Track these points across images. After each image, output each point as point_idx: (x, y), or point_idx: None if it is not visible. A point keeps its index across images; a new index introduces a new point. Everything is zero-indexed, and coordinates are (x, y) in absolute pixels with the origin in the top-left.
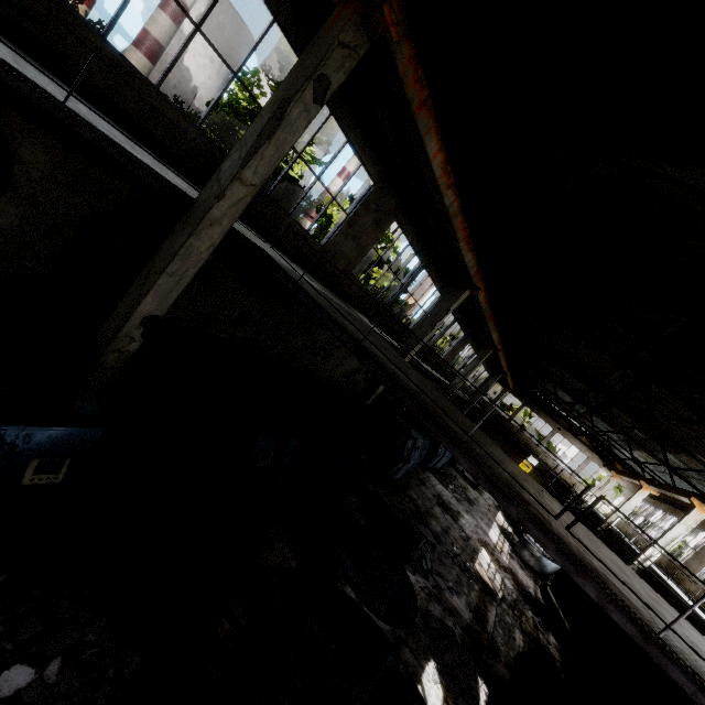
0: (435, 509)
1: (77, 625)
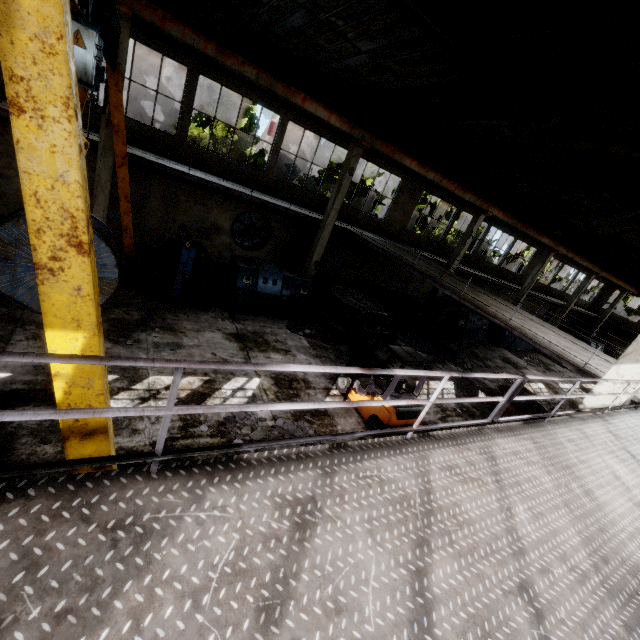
0: (496, 360)
1: (316, 325)
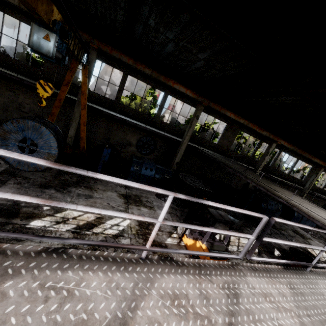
0: (288, 231)
1: None
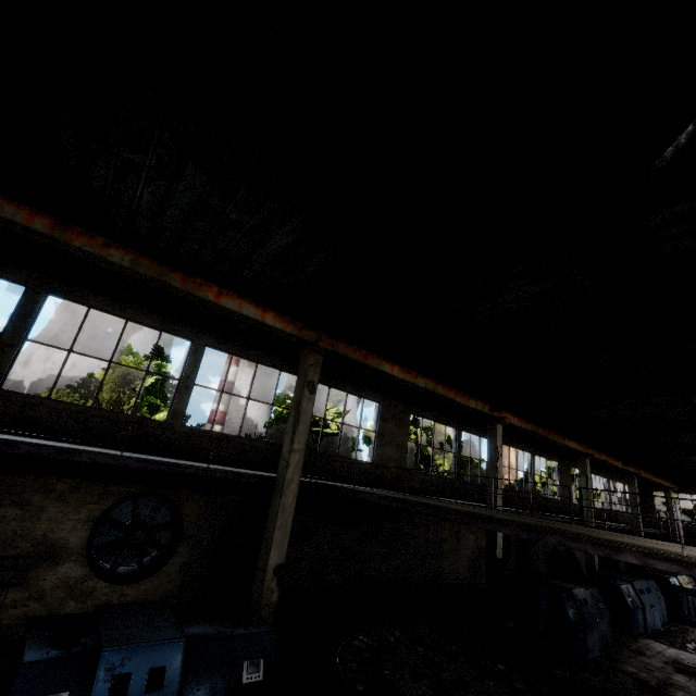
0: (675, 678)
1: None
